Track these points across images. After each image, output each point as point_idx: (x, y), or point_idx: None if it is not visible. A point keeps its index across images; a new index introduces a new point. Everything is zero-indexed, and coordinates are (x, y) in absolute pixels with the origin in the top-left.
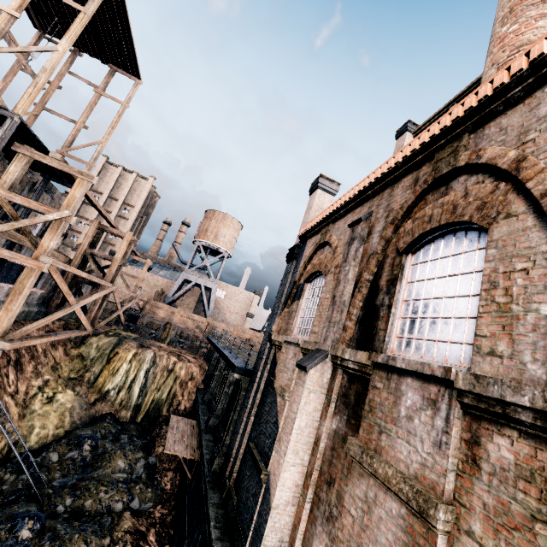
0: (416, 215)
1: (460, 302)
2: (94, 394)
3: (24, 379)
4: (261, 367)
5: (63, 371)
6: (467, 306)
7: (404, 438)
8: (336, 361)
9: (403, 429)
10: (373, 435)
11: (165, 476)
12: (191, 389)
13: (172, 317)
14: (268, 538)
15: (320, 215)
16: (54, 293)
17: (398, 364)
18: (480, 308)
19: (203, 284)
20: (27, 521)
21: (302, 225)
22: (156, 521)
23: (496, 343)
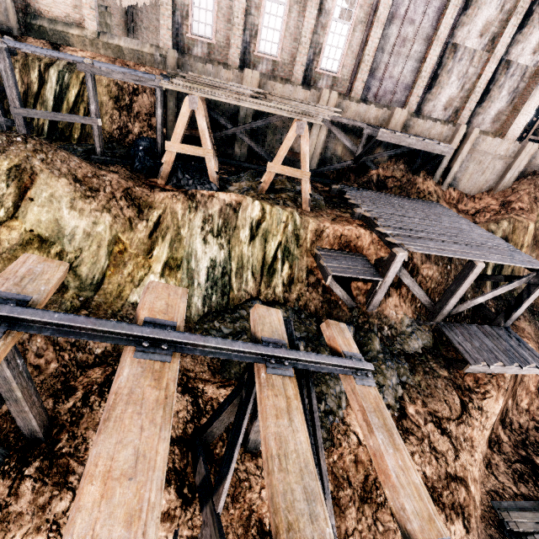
0: None
1: None
2: None
3: None
4: None
5: None
6: None
7: None
8: None
9: None
10: None
11: None
12: None
13: None
14: None
15: None
16: None
17: None
18: None
19: None
20: None
21: None
22: None
23: None
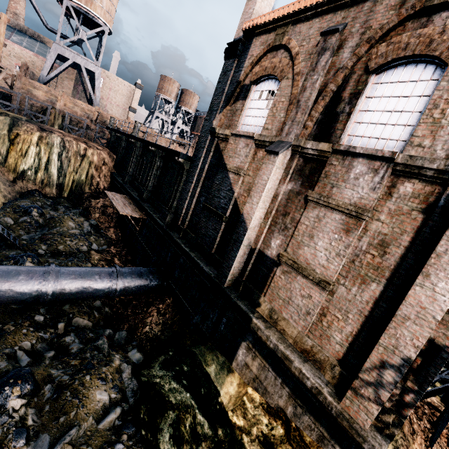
0: (392, 40)
1: (404, 116)
2: (10, 173)
3: None
4: (203, 154)
5: None
6: (408, 118)
7: (350, 188)
8: (297, 149)
9: (351, 184)
10: (326, 189)
11: (108, 231)
12: (105, 173)
13: (54, 101)
14: (245, 241)
15: (279, 11)
16: None
17: (357, 150)
18: (421, 120)
19: (84, 65)
20: (26, 258)
21: (244, 15)
22: (115, 254)
23: (423, 140)
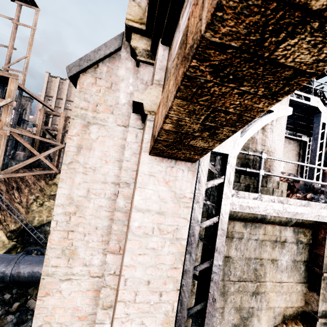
0: None
1: None
2: None
3: (24, 196)
4: None
5: (46, 192)
6: None
7: None
8: None
9: None
10: None
11: None
12: None
13: None
14: None
15: None
16: (31, 153)
17: None
18: None
19: None
20: (34, 251)
21: None
22: None
23: None
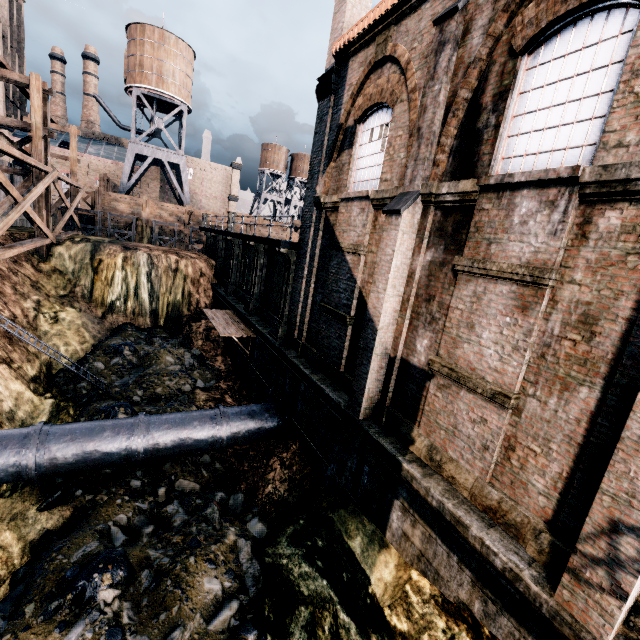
0: None
1: (586, 104)
2: (98, 308)
3: (12, 303)
4: (311, 236)
5: (48, 289)
6: (594, 107)
7: (517, 240)
8: (429, 199)
9: (516, 233)
10: (481, 249)
11: (216, 361)
12: (205, 286)
13: (139, 211)
14: (377, 349)
15: (373, 12)
16: None
17: (516, 179)
18: (615, 104)
19: (165, 159)
20: (118, 409)
21: (332, 35)
22: (226, 390)
23: (625, 135)
